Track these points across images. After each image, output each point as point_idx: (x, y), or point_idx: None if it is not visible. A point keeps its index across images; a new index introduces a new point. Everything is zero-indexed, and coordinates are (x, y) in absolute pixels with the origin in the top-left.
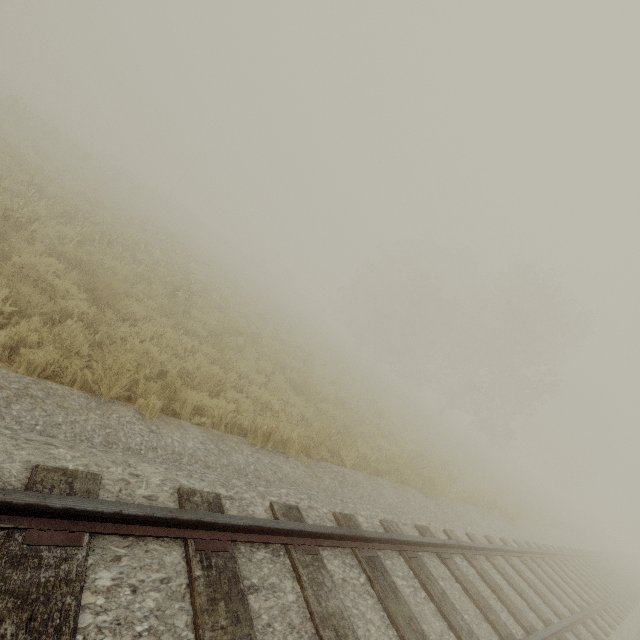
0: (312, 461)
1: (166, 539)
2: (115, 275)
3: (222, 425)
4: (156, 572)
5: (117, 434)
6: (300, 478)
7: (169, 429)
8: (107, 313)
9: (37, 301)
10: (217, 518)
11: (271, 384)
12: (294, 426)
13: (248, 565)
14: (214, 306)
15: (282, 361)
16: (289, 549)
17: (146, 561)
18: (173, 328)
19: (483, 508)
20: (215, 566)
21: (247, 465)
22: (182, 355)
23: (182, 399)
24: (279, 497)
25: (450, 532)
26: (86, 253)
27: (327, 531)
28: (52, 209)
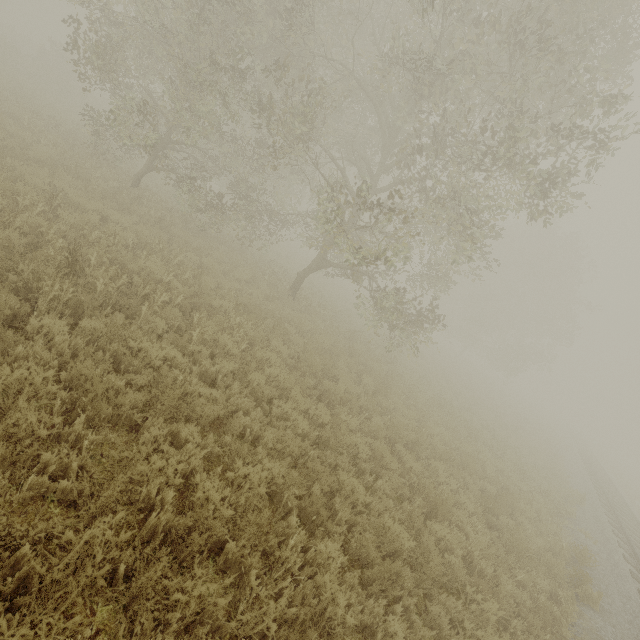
0: None
1: None
2: None
3: None
4: None
5: None
6: None
7: None
8: None
9: None
10: None
11: None
12: None
13: None
14: None
15: None
16: None
17: None
18: None
19: None
20: None
21: None
22: None
23: None
24: None
25: None
26: None
27: None
28: None
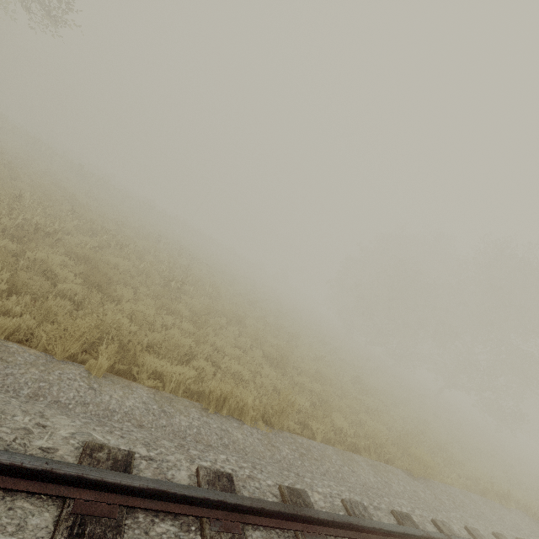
0: (271, 430)
1: (43, 497)
2: (118, 269)
3: (180, 390)
4: (7, 535)
5: (50, 388)
6: (251, 446)
7: (112, 388)
8: (93, 293)
9: (32, 282)
10: (106, 476)
11: (244, 356)
12: (263, 396)
13: (140, 538)
14: (207, 295)
15: (262, 339)
16: (202, 523)
17: (1, 520)
18: (158, 308)
19: (493, 499)
20: (88, 535)
21: (189, 428)
22: (154, 327)
23: (139, 363)
24: (212, 462)
25: (441, 523)
26: (93, 252)
27: (255, 505)
28: (82, 227)
